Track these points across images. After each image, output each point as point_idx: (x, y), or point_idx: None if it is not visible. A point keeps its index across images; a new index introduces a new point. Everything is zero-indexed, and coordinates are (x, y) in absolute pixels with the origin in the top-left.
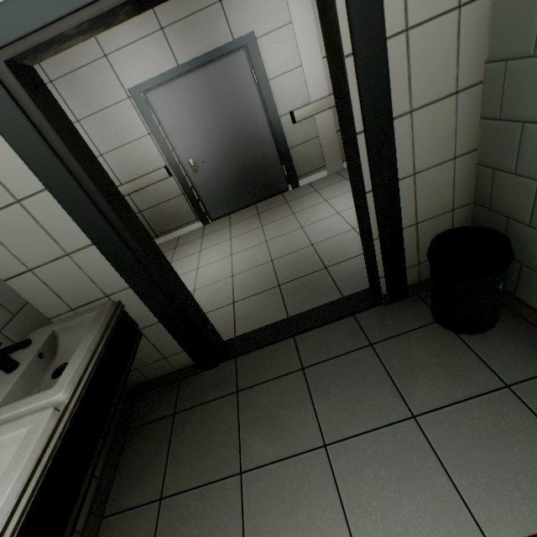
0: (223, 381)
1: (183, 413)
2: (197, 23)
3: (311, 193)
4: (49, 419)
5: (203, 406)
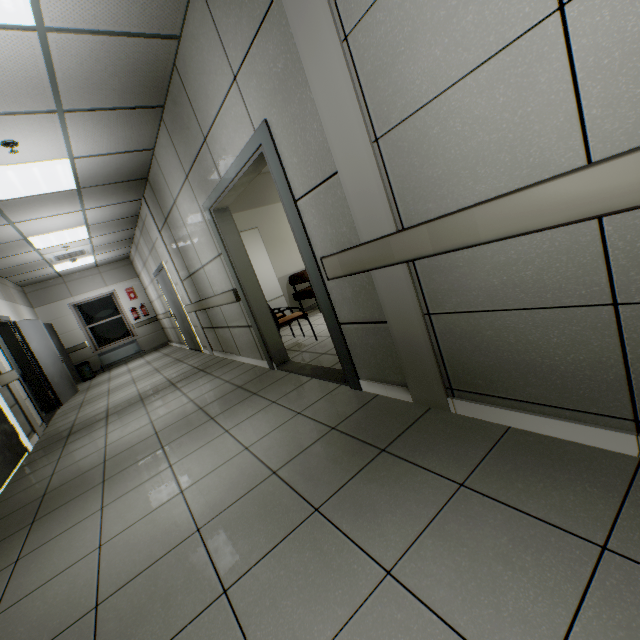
0: None
1: None
2: (154, 253)
3: (183, 363)
4: None
5: None
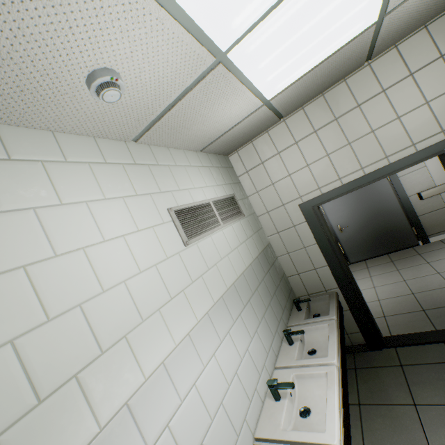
0: (387, 358)
1: (361, 369)
2: None
3: (443, 248)
4: (335, 322)
5: (375, 368)
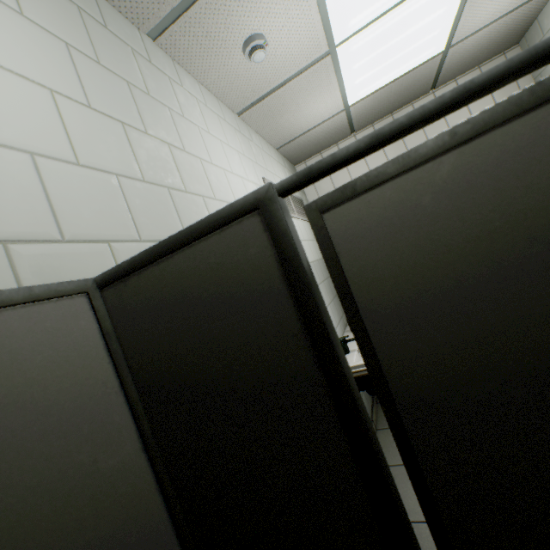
0: None
1: None
2: None
3: None
4: None
5: None
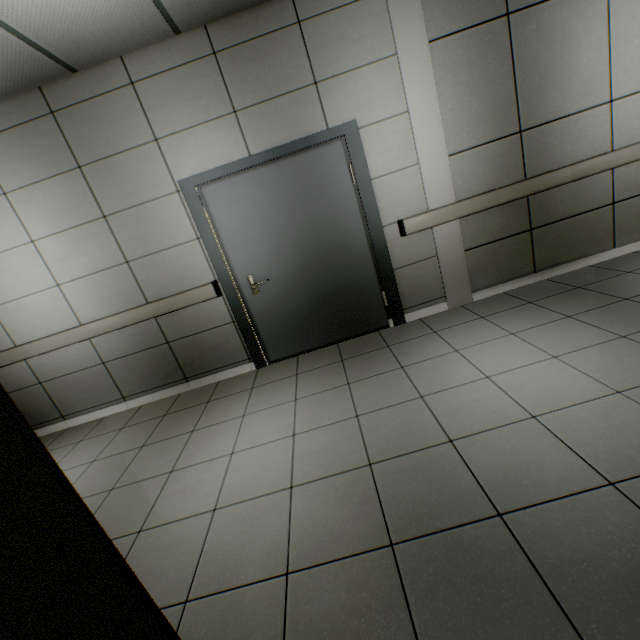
0: None
1: None
2: (282, 108)
3: (427, 335)
4: None
5: None
